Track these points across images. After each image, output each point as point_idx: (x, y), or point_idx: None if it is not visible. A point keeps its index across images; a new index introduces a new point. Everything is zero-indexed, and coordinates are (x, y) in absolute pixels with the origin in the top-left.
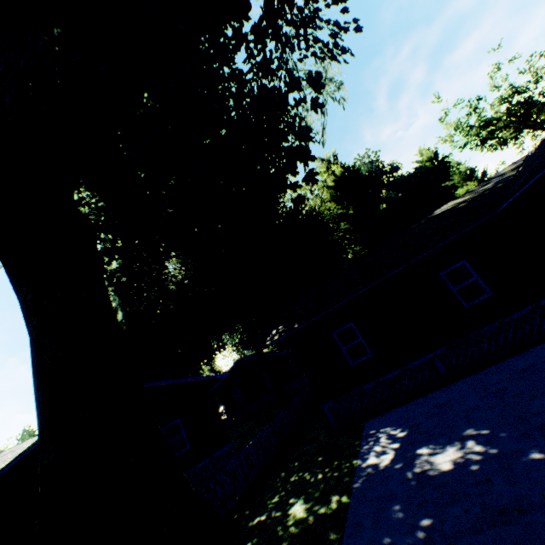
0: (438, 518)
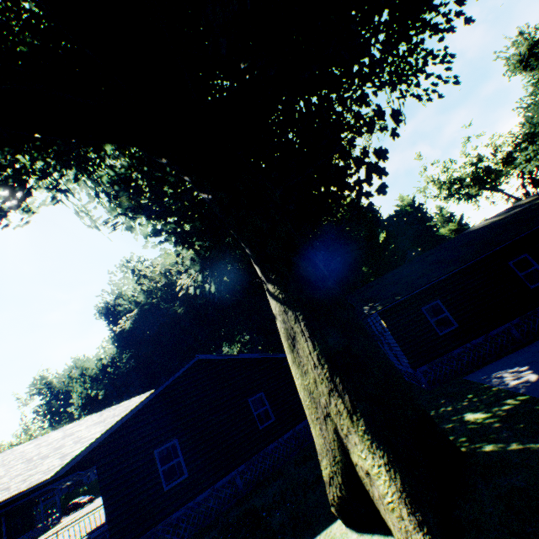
0: None
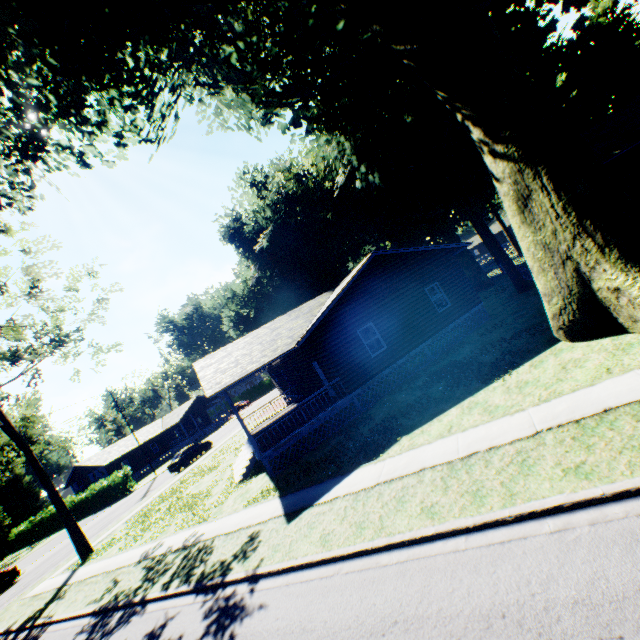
0: None
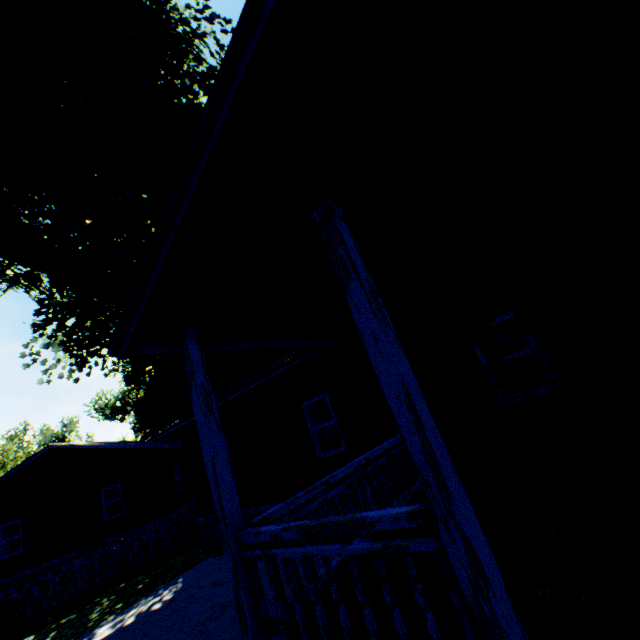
0: None
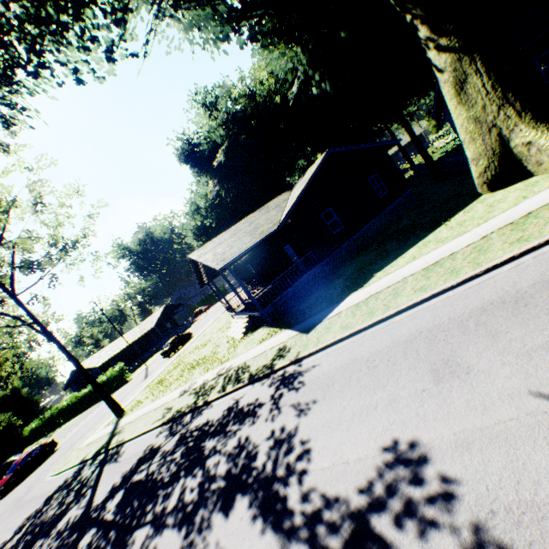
0: None
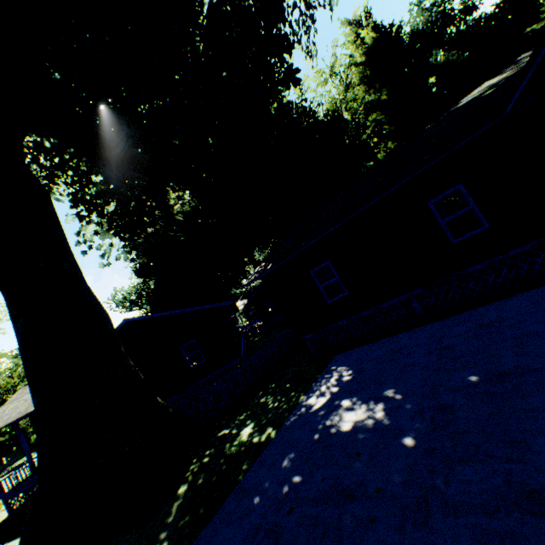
0: (304, 478)
